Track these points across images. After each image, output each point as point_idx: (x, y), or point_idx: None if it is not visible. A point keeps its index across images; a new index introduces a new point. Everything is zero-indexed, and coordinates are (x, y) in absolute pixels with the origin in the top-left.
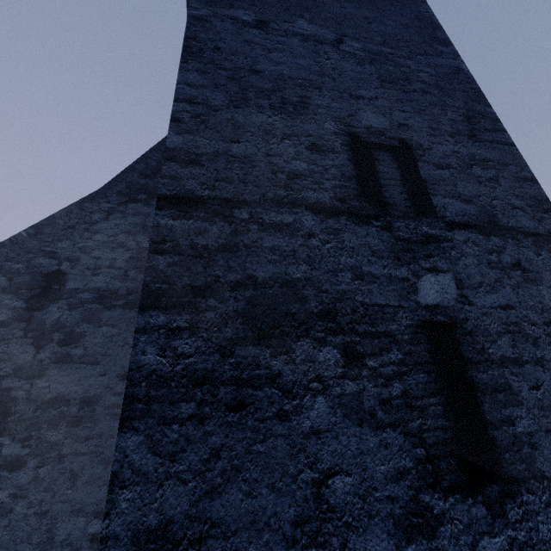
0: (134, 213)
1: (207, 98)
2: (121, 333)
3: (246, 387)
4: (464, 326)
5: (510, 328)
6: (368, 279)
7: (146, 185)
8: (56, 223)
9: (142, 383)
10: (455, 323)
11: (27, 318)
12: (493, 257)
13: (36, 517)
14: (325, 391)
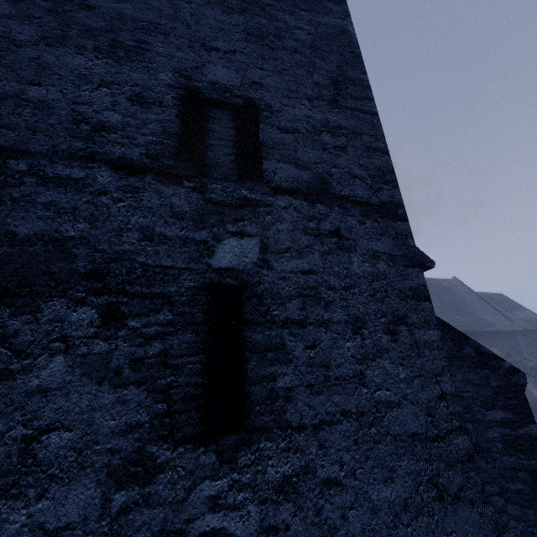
0: None
1: (11, 31)
2: None
3: None
4: (254, 289)
5: (305, 292)
6: (158, 240)
7: None
8: None
9: None
10: (246, 286)
11: None
12: (312, 224)
13: None
14: (67, 350)
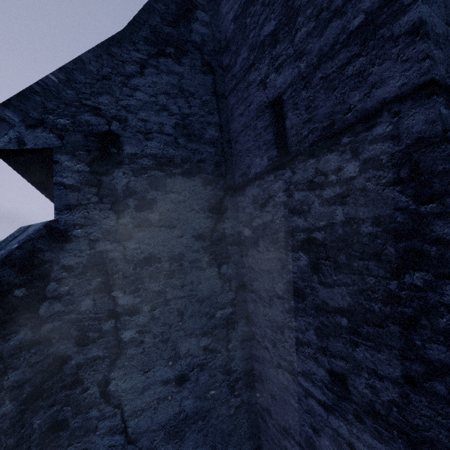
0: (167, 70)
1: None
2: (186, 200)
3: None
4: None
5: None
6: None
7: (171, 35)
8: (87, 69)
9: None
10: None
11: (95, 183)
12: None
13: (162, 343)
14: None
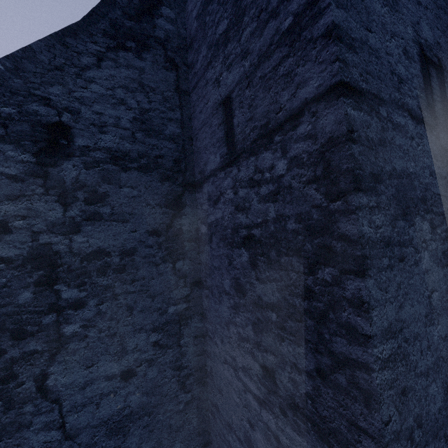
0: (127, 64)
1: None
2: (142, 195)
3: (403, 247)
4: None
5: None
6: (434, 176)
7: (133, 30)
8: (38, 59)
9: (366, 246)
10: None
11: (42, 174)
12: None
13: (108, 338)
14: (427, 248)
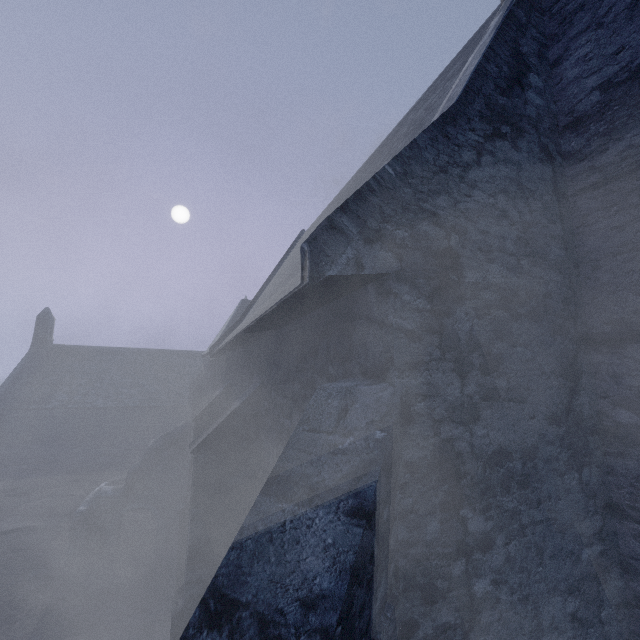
0: (504, 158)
1: None
2: (535, 357)
3: None
4: None
5: None
6: None
7: (506, 108)
8: (423, 158)
9: None
10: None
11: (437, 329)
12: None
13: (521, 604)
14: None
